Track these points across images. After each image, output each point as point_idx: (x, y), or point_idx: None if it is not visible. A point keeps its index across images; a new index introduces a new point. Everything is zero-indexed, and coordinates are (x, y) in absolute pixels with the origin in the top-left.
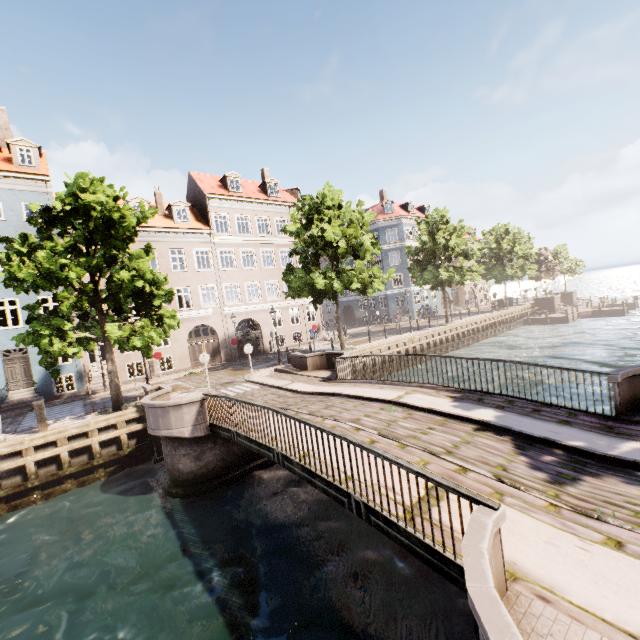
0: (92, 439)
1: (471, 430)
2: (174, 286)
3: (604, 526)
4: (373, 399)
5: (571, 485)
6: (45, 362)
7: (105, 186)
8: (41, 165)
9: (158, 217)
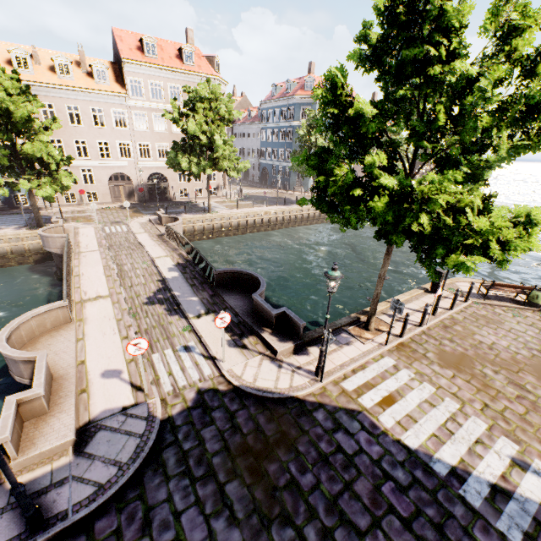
0: (23, 243)
1: (156, 280)
2: (96, 139)
3: (127, 316)
4: (149, 255)
5: (148, 305)
6: None
7: (6, 77)
8: None
9: (82, 75)
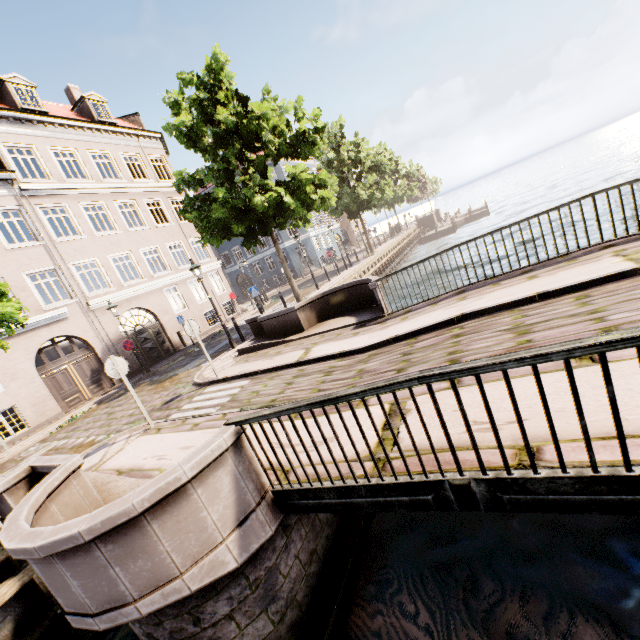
0: None
1: None
2: None
3: None
4: (590, 283)
5: None
6: None
7: None
8: None
9: None
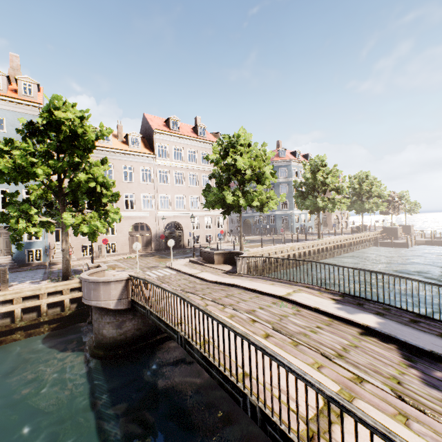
0: (41, 301)
1: (357, 334)
2: (123, 192)
3: None
4: (266, 293)
5: None
6: (12, 237)
7: (76, 109)
8: (38, 97)
9: (118, 142)
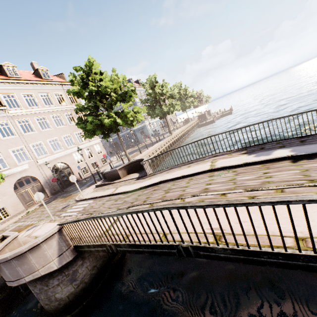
0: None
1: (292, 163)
2: None
3: None
4: (195, 174)
5: None
6: None
7: None
8: None
9: None
